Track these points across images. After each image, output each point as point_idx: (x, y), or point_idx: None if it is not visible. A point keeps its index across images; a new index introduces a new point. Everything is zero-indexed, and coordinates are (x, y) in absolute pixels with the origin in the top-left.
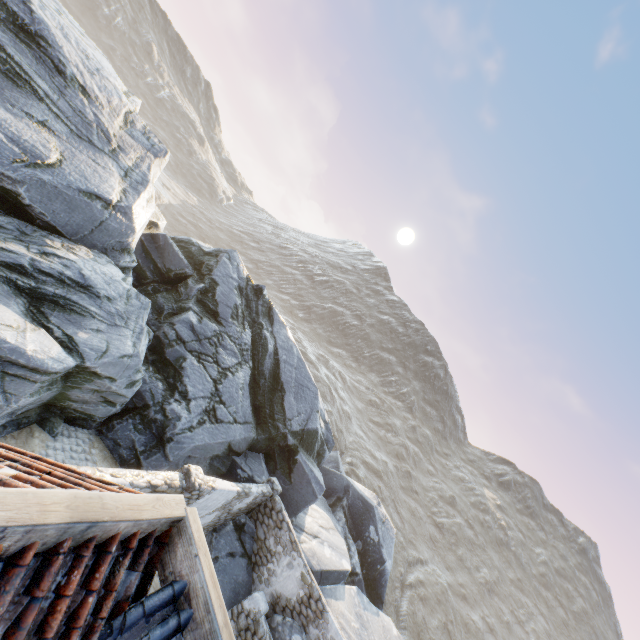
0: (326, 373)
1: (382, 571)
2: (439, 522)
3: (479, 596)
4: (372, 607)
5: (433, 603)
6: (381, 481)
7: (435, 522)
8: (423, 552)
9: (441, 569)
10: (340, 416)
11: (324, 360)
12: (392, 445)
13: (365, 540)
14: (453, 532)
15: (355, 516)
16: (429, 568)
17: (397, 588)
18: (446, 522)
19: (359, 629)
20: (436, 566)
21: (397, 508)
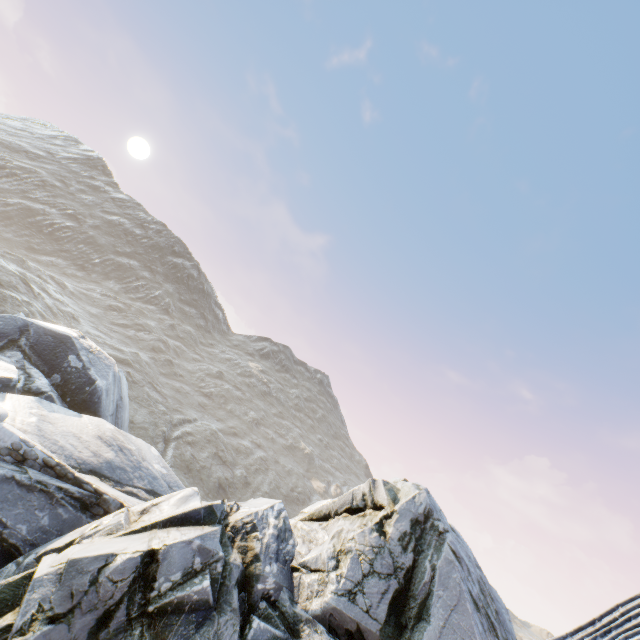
0: (20, 270)
1: (93, 391)
2: (208, 392)
3: (249, 430)
4: (69, 412)
5: (203, 444)
6: (131, 368)
7: (204, 393)
8: (191, 415)
9: (212, 422)
10: (54, 313)
11: (15, 258)
12: (146, 342)
13: (65, 371)
14: (222, 395)
15: (44, 353)
16: (198, 423)
17: (160, 443)
18: (215, 390)
19: (36, 423)
20: (207, 421)
21: (157, 389)
